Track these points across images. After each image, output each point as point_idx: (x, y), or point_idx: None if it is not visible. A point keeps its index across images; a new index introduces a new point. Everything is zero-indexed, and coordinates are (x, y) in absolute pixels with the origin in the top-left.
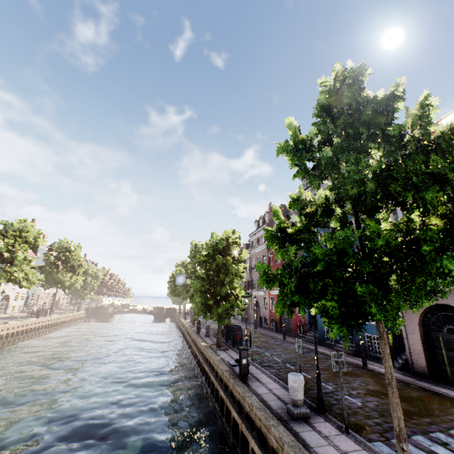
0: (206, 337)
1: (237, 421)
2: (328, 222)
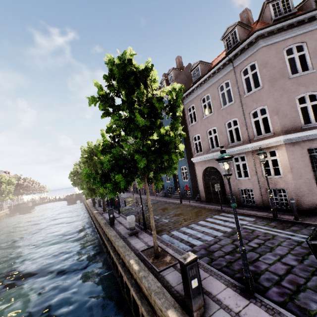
0: (99, 207)
1: (107, 245)
2: (127, 139)
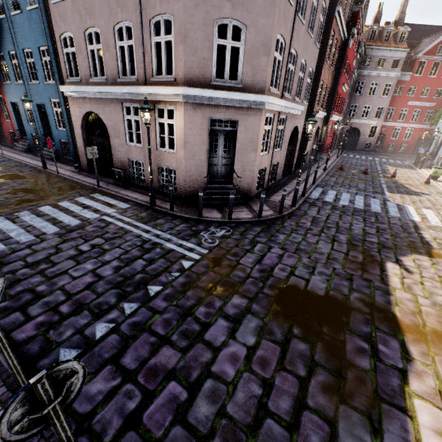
0: None
1: None
2: None
